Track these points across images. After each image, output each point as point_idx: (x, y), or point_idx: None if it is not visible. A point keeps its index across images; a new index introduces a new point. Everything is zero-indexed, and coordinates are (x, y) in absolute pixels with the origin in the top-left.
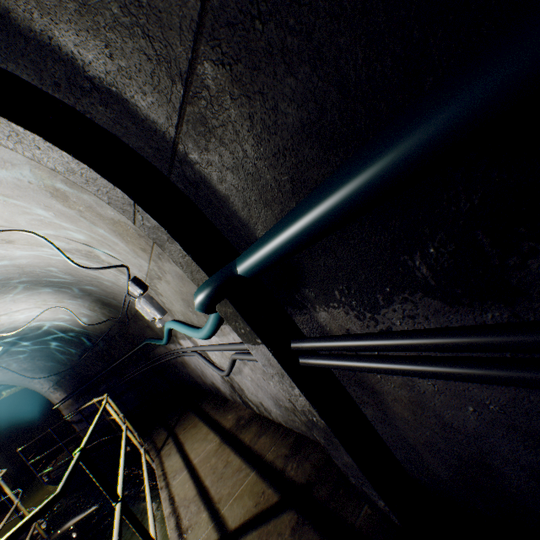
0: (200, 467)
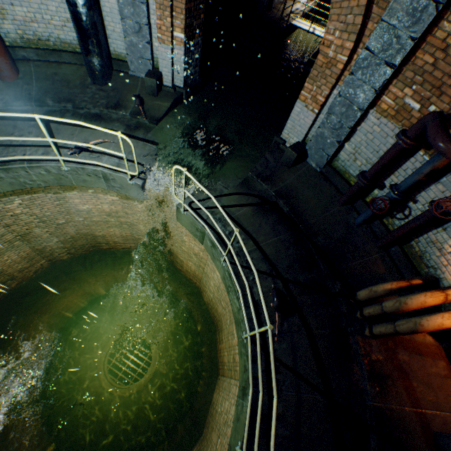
0: None
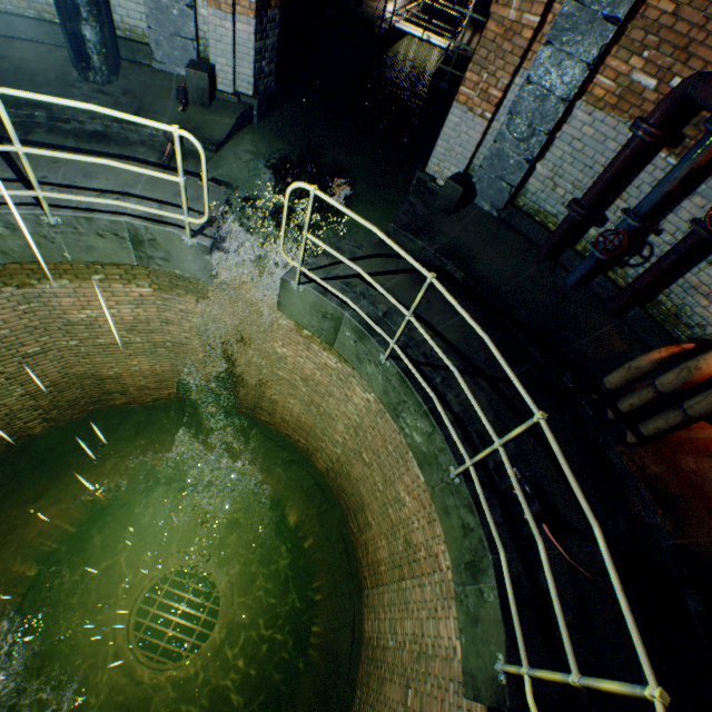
0: (473, 42)
